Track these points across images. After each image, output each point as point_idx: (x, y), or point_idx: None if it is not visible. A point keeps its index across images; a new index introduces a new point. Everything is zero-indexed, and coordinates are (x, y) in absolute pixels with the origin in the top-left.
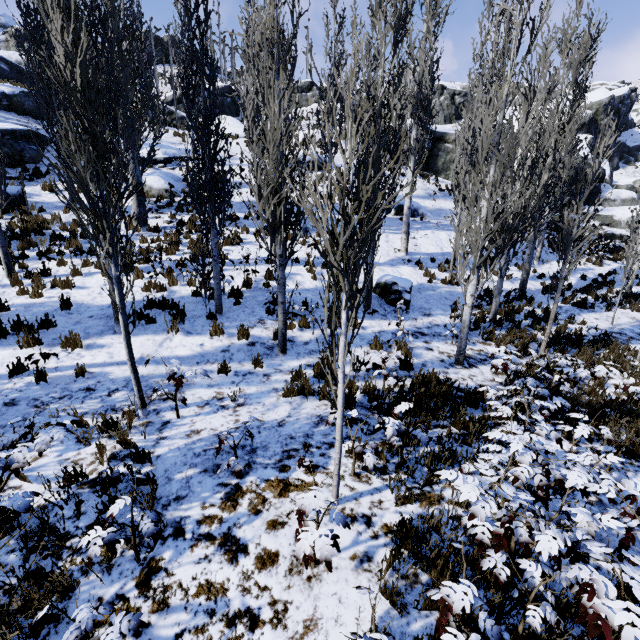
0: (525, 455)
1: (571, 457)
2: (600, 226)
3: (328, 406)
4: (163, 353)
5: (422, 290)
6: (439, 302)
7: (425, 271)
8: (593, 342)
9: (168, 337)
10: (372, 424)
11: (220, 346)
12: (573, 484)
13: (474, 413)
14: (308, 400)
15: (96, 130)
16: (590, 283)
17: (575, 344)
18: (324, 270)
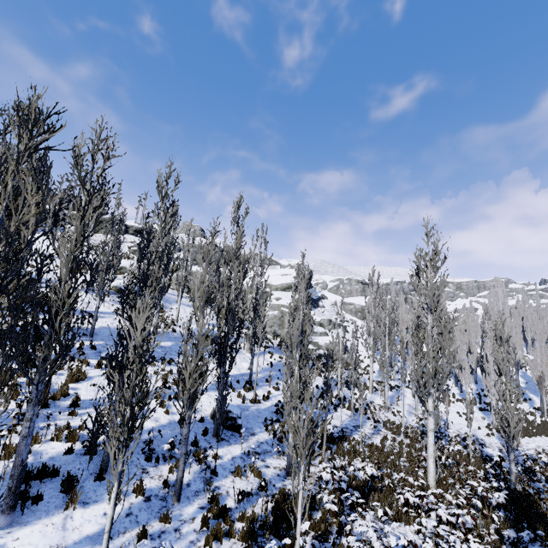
0: (374, 535)
1: (387, 529)
2: (315, 350)
3: (237, 543)
4: (73, 537)
5: (241, 411)
6: (255, 420)
7: (238, 393)
8: (340, 438)
9: (67, 515)
10: (271, 547)
11: (122, 510)
12: (393, 544)
13: (314, 515)
14: (221, 543)
15: (145, 368)
16: (322, 391)
17: (333, 441)
18: (170, 402)
